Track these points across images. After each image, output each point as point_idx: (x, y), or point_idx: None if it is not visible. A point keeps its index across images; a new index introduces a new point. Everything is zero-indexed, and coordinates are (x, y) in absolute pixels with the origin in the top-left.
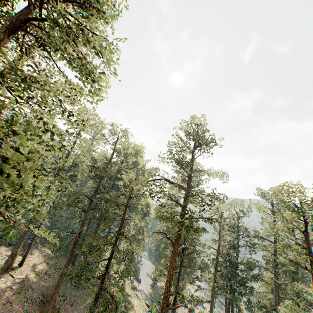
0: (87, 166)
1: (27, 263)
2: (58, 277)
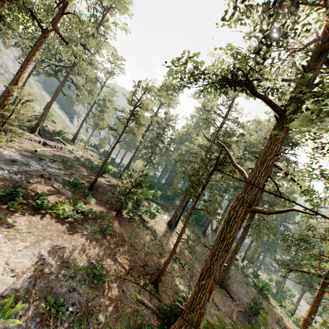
0: (265, 138)
1: (177, 224)
2: (202, 245)
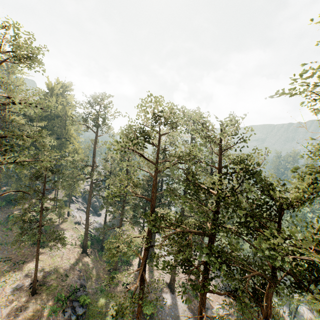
0: None
1: None
2: None
